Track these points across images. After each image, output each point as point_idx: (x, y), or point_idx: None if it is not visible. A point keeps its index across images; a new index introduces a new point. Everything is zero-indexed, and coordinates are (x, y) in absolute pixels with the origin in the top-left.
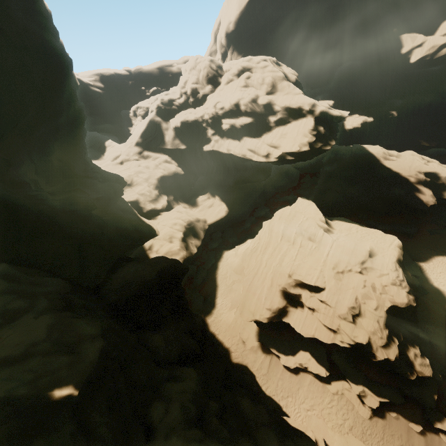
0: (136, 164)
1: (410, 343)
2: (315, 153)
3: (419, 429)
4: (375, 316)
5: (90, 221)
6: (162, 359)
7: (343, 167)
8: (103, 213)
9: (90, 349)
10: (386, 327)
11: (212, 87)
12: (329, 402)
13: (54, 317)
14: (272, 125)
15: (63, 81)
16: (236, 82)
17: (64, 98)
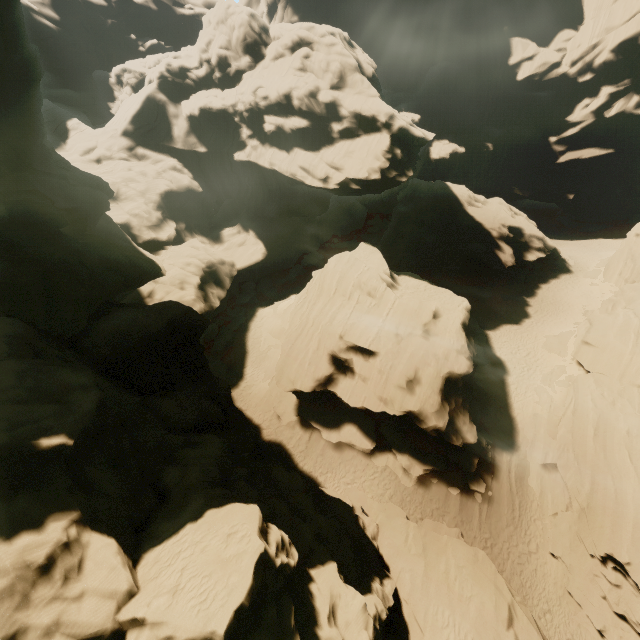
0: (125, 166)
1: (461, 410)
2: (387, 185)
3: (456, 492)
4: (430, 382)
5: (60, 243)
6: (175, 426)
7: (420, 209)
8: (78, 234)
9: (84, 399)
10: (439, 394)
11: (251, 60)
12: (372, 474)
13: (22, 363)
14: (335, 135)
15: (2, 1)
16: (289, 60)
17: (4, 32)
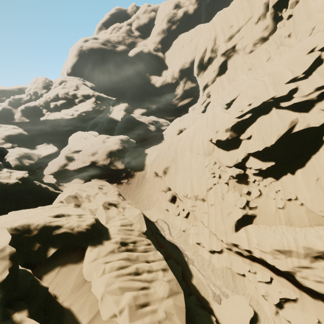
0: None
1: (117, 160)
2: (97, 112)
3: (115, 184)
4: (102, 152)
5: None
6: None
7: (123, 124)
8: None
9: None
10: (106, 155)
11: (46, 90)
12: None
13: None
14: (77, 103)
15: None
16: (59, 87)
17: None
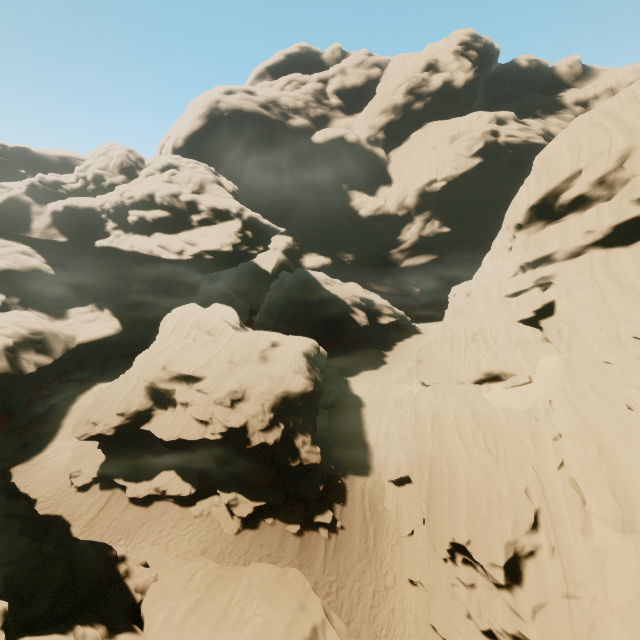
0: None
1: (302, 431)
2: (241, 257)
3: (296, 529)
4: (262, 399)
5: None
6: None
7: (287, 291)
8: None
9: None
10: (272, 412)
11: (126, 178)
12: (186, 528)
13: None
14: (194, 224)
15: None
16: (158, 176)
17: None
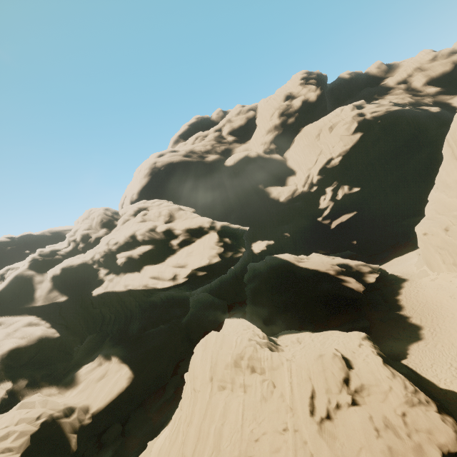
0: None
1: None
2: (228, 263)
3: None
4: None
5: None
6: None
7: (265, 279)
8: None
9: None
10: None
11: (107, 230)
12: None
13: None
14: (175, 247)
15: None
16: (133, 220)
17: None
